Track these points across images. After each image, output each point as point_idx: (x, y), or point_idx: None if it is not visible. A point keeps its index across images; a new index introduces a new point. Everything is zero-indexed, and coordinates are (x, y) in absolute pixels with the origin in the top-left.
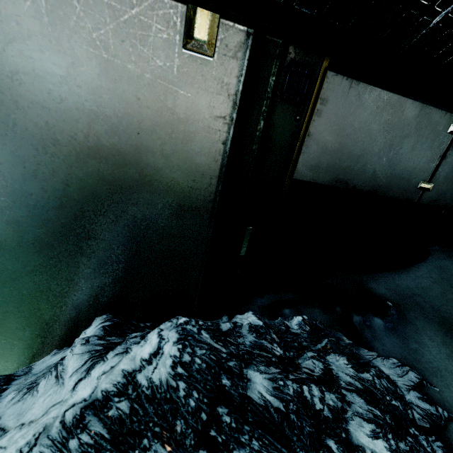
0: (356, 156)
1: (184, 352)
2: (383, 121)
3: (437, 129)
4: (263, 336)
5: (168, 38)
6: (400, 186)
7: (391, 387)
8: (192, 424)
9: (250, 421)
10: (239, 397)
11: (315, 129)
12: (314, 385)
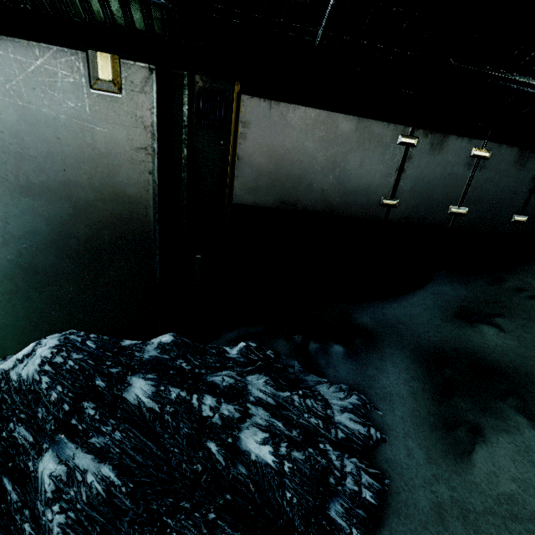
0: (297, 176)
1: (57, 355)
2: (318, 138)
3: (384, 141)
4: (167, 352)
5: (75, 82)
6: (358, 204)
7: (317, 407)
8: (53, 412)
9: (118, 417)
10: (112, 397)
11: (244, 153)
12: (211, 396)
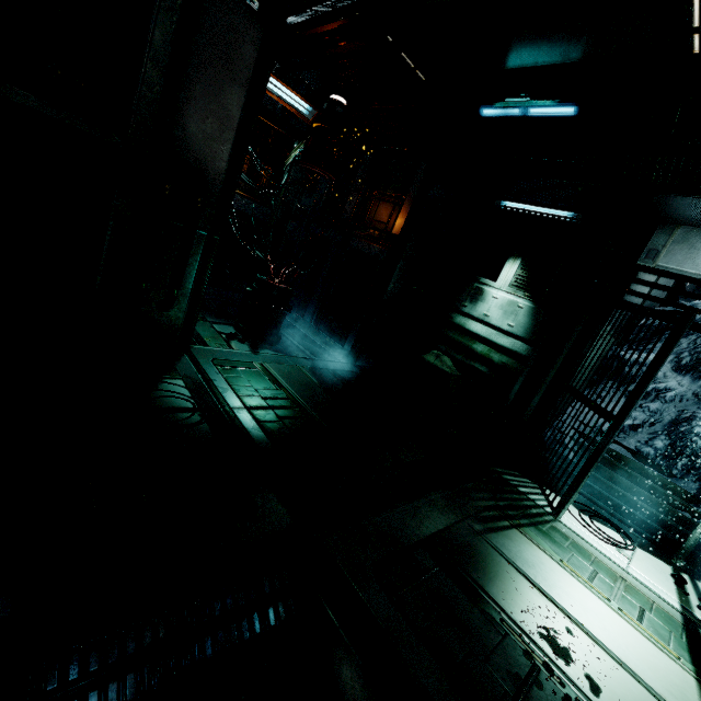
0: None
1: None
2: None
3: None
4: None
5: None
6: None
7: None
8: None
9: None
10: None
11: None
12: None
